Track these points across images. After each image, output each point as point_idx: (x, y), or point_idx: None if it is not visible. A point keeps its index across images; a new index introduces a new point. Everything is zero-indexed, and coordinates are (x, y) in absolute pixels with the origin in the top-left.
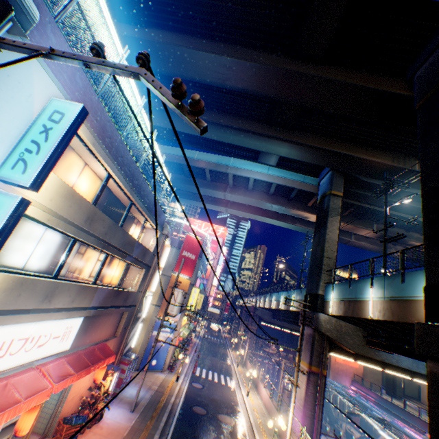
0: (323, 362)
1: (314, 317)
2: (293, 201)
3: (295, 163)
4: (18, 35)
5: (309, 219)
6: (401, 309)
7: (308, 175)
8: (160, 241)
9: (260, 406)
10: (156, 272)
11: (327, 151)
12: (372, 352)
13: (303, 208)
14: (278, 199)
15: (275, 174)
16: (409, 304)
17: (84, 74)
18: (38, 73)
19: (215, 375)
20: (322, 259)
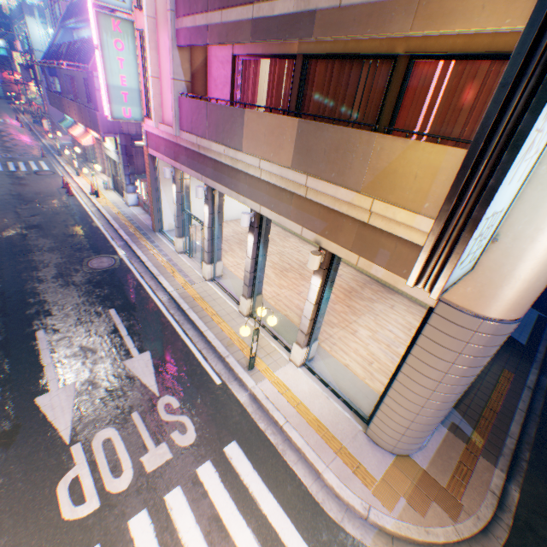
0: None
1: None
2: None
3: None
4: None
5: None
6: None
7: None
8: None
9: None
10: None
11: None
12: None
13: None
14: None
15: None
16: None
17: None
18: None
19: None
20: None
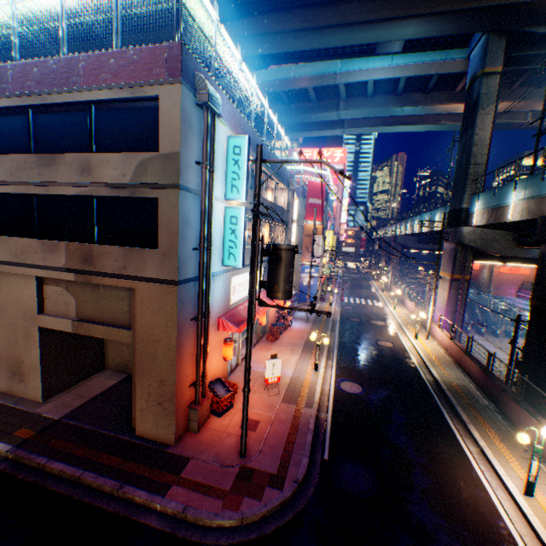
0: (465, 270)
1: (456, 233)
2: (432, 93)
3: (430, 38)
4: (217, 118)
5: (458, 111)
6: (536, 207)
7: (451, 49)
8: (289, 198)
9: (406, 314)
10: (292, 226)
11: (475, 10)
12: (521, 253)
13: (448, 100)
14: (410, 97)
15: (402, 63)
16: (543, 202)
17: (231, 104)
18: (220, 128)
19: (361, 301)
20: (467, 169)
